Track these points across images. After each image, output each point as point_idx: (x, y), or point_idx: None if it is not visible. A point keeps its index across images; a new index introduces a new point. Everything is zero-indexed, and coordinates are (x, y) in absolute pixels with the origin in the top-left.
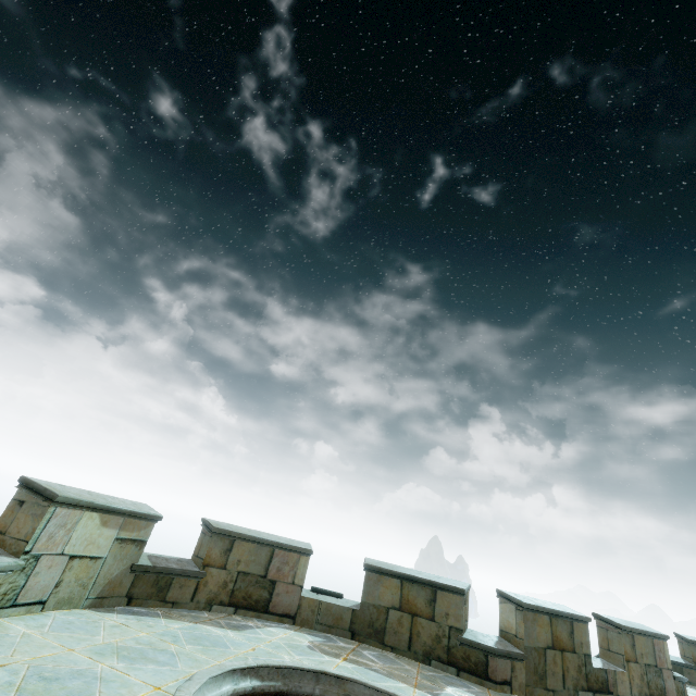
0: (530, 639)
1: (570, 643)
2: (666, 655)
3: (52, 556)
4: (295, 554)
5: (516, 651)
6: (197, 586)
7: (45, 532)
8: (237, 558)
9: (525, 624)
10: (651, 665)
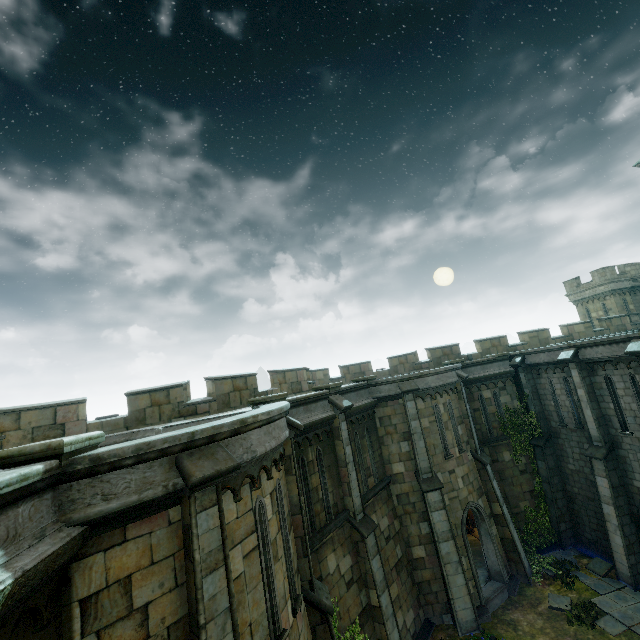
0: (219, 392)
1: (245, 386)
2: (304, 375)
3: None
4: (74, 405)
5: (211, 399)
6: (2, 444)
7: None
8: (28, 421)
9: (216, 386)
10: (295, 381)
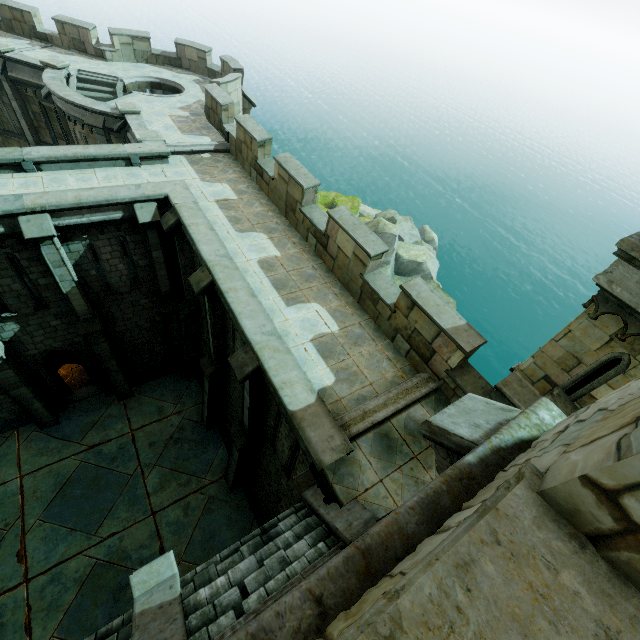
0: (3, 15)
1: (23, 20)
2: (89, 37)
3: None
4: None
5: None
6: None
7: None
8: None
9: None
10: (77, 39)
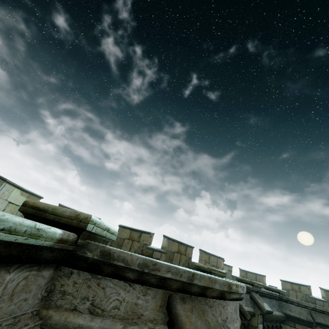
0: (169, 248)
1: (184, 252)
2: (221, 264)
3: (3, 199)
4: None
5: (163, 250)
6: None
7: (1, 190)
8: None
9: (169, 244)
10: (215, 265)
